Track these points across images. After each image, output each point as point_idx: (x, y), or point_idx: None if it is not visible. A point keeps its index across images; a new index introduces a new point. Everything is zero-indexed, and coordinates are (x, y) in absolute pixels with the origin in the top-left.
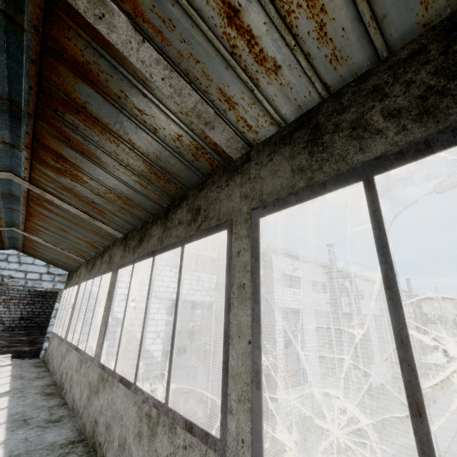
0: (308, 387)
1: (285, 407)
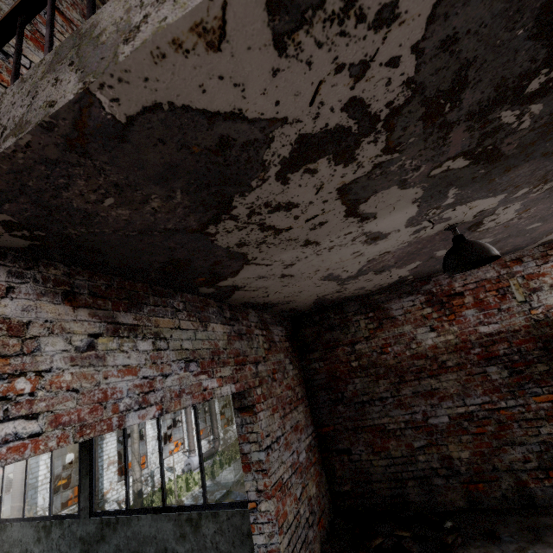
0: (148, 470)
1: (118, 497)
